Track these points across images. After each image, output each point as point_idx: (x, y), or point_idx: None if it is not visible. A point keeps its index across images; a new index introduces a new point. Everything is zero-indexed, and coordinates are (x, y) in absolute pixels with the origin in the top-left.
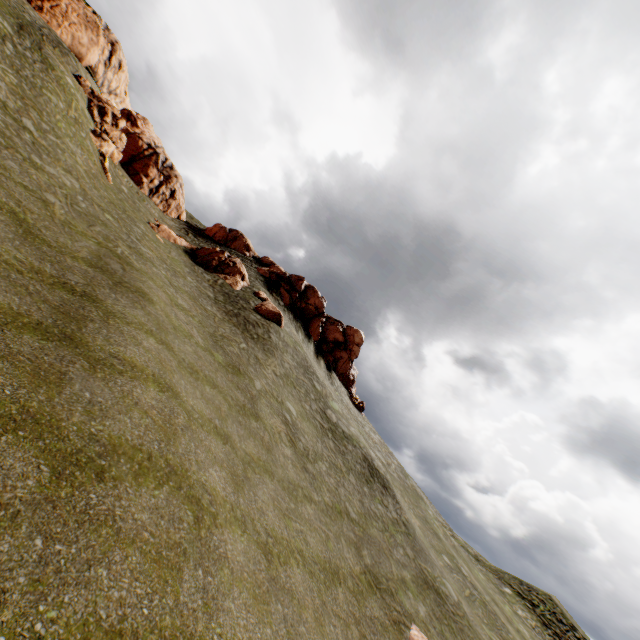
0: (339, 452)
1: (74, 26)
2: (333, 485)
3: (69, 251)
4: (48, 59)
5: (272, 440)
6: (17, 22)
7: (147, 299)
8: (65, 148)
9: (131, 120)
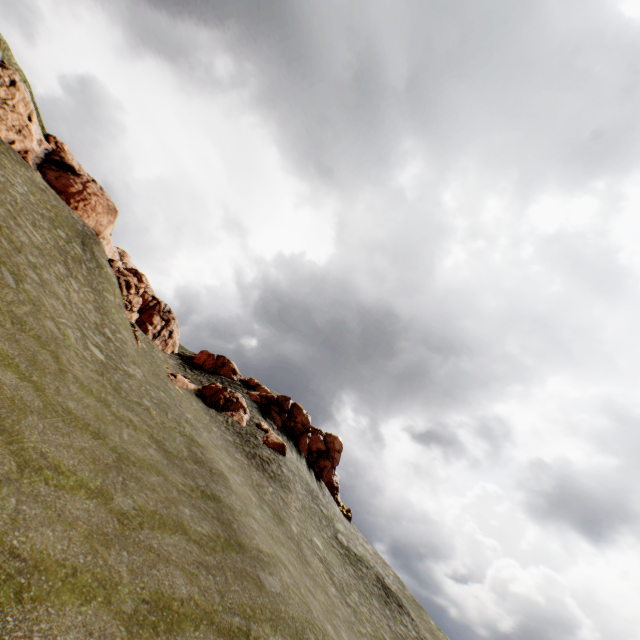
0: (359, 577)
1: (99, 215)
2: (367, 614)
3: (181, 454)
4: (99, 260)
5: (323, 582)
6: (81, 240)
7: (226, 477)
8: (125, 340)
9: (138, 277)
